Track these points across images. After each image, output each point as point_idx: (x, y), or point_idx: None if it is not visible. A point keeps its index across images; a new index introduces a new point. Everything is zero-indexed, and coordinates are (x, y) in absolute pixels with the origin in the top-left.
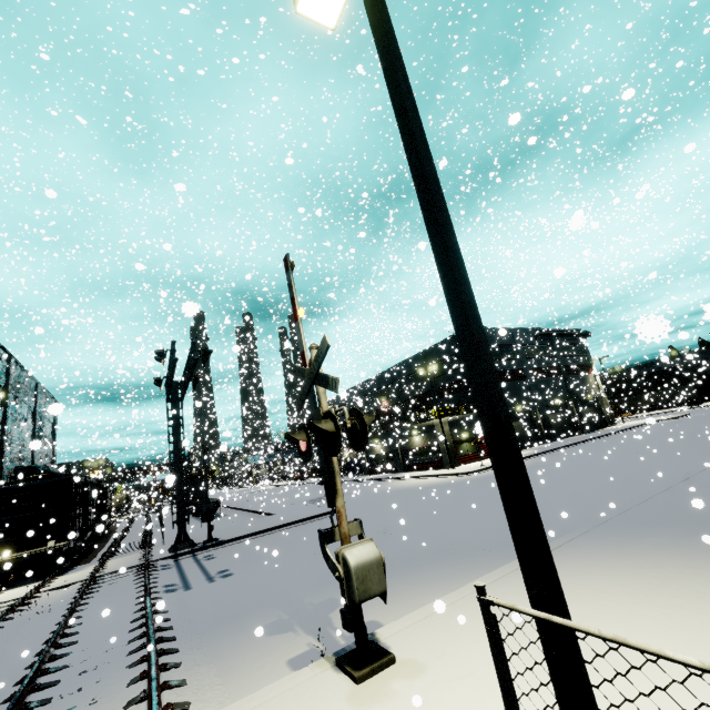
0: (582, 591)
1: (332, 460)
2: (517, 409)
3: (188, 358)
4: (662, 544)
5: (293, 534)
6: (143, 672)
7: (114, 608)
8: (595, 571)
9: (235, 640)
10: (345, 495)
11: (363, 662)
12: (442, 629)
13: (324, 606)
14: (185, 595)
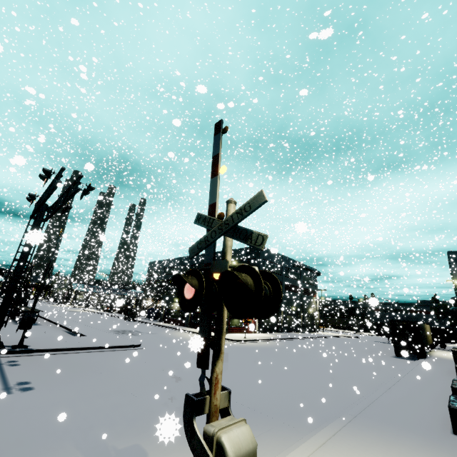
0: None
1: (222, 318)
2: None
3: (68, 188)
4: (418, 448)
5: (99, 358)
6: None
7: None
8: None
9: None
10: (144, 333)
11: None
12: None
13: (128, 455)
14: None
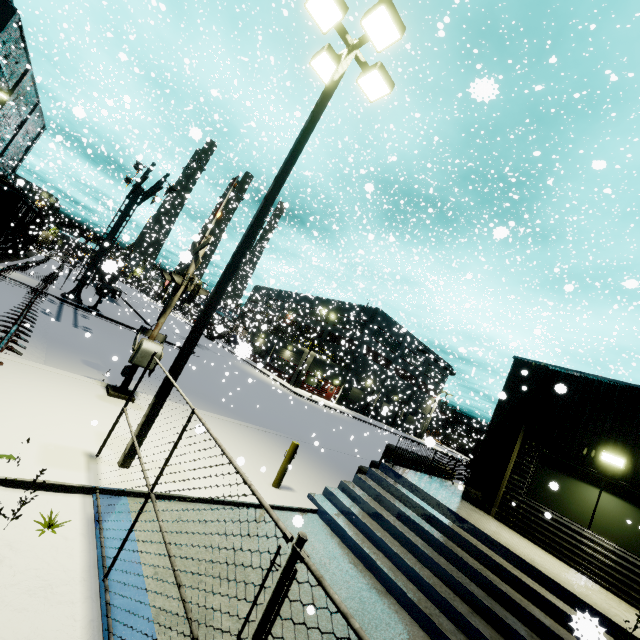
0: (249, 442)
1: (173, 299)
2: (367, 383)
3: (158, 181)
4: (315, 460)
5: None
6: (5, 330)
7: (3, 297)
8: (268, 444)
9: (66, 354)
10: (210, 351)
11: (118, 391)
12: (169, 410)
13: None
14: (54, 322)
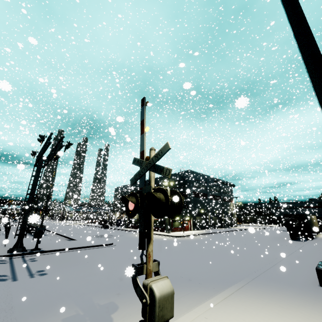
0: None
1: (151, 220)
2: (201, 211)
3: (56, 145)
4: (292, 295)
5: (86, 253)
6: None
7: None
8: (267, 309)
9: None
10: (115, 236)
11: None
12: None
13: (107, 307)
14: (12, 284)
